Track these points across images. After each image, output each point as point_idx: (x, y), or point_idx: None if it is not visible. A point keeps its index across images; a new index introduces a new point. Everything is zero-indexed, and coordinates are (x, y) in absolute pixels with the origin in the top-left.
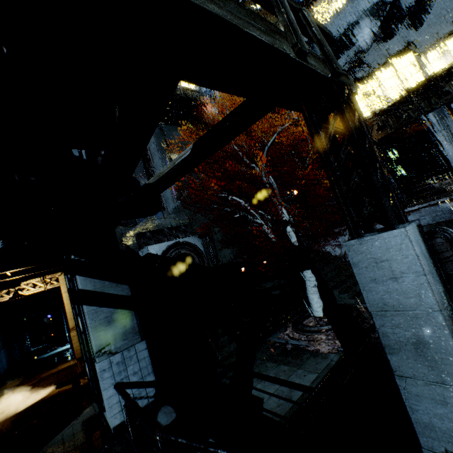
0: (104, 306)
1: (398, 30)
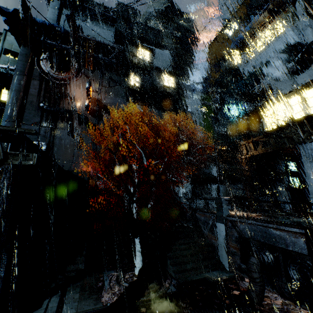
0: None
1: (309, 66)
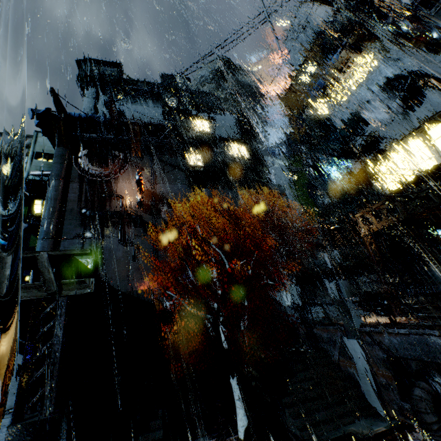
0: None
1: (422, 100)
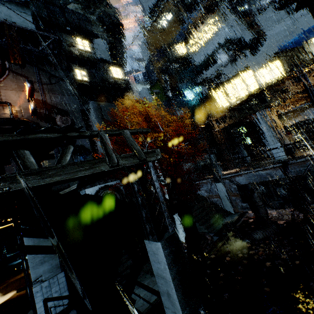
0: (39, 254)
1: (243, 55)
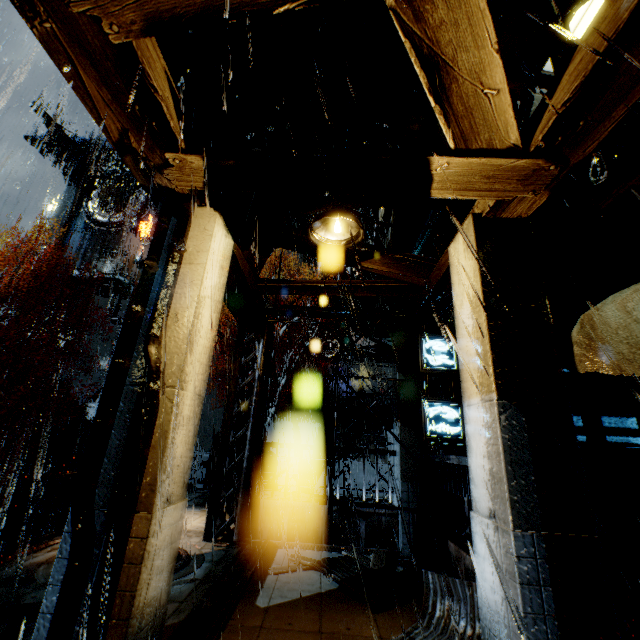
0: None
1: None
